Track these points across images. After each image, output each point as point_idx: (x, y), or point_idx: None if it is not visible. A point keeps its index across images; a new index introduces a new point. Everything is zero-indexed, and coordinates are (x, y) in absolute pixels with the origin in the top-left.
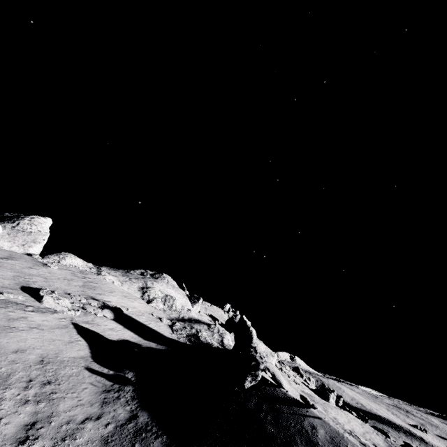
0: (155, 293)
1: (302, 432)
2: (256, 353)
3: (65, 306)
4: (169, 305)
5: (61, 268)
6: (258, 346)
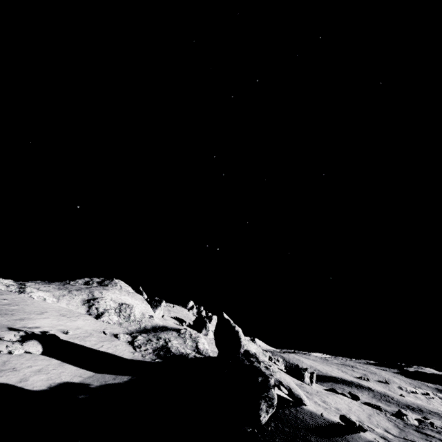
0: (106, 304)
1: None
2: (259, 363)
3: None
4: (125, 316)
5: None
6: (248, 347)
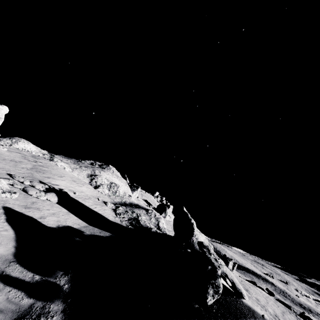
0: (102, 180)
1: None
2: (210, 254)
3: None
4: (113, 191)
5: (12, 151)
6: (198, 237)
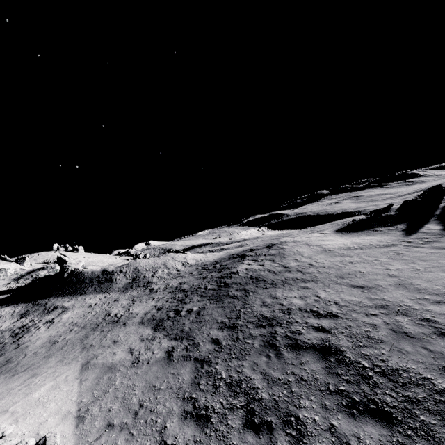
0: None
1: (84, 275)
2: (66, 266)
3: None
4: (4, 275)
5: None
6: (71, 262)
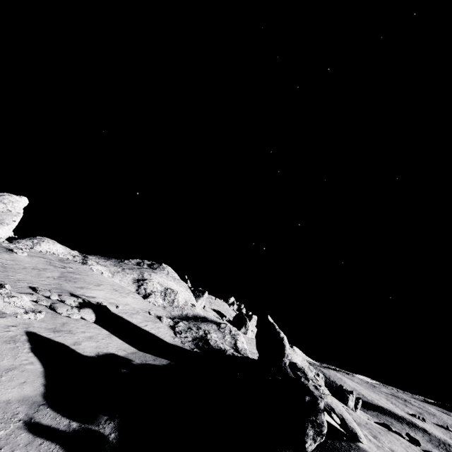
0: (153, 286)
1: None
2: (307, 380)
3: (20, 307)
4: (170, 300)
5: (33, 255)
6: (292, 358)
